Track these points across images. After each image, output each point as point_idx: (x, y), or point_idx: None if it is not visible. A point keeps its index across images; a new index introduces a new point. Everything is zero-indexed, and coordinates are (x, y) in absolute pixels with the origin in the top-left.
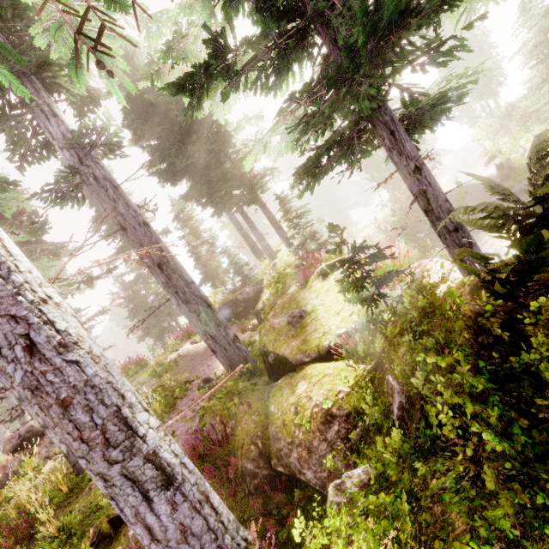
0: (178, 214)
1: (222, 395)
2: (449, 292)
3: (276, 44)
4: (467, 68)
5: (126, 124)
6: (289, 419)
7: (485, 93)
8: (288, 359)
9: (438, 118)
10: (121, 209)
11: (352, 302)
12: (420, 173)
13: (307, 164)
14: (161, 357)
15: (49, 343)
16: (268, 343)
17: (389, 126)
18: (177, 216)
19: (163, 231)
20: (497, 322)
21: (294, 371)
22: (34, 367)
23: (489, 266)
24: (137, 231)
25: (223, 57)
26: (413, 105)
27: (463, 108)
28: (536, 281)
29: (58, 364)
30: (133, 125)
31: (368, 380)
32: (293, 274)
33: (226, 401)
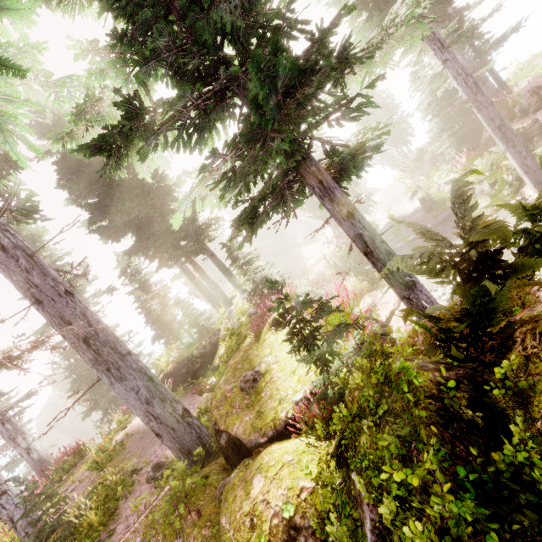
0: (125, 269)
1: (165, 502)
2: (403, 369)
3: (194, 105)
4: (378, 122)
5: (60, 185)
6: (244, 539)
7: (398, 142)
8: (242, 441)
9: (361, 166)
10: (36, 280)
11: (305, 361)
12: (354, 218)
13: (242, 216)
14: (105, 439)
15: None
16: (220, 419)
17: (317, 176)
18: (123, 271)
19: (108, 289)
20: (464, 398)
21: (250, 455)
22: None
23: (440, 325)
24: (57, 302)
25: (136, 118)
26: (336, 155)
27: (383, 154)
28: (491, 336)
29: None
30: (67, 185)
31: (333, 470)
32: (248, 323)
33: (169, 511)
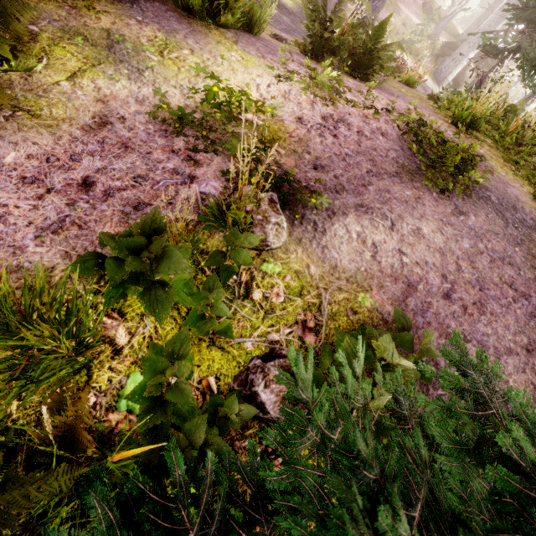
0: None
1: None
2: None
3: None
4: None
5: None
6: None
7: None
8: None
9: None
10: None
11: None
12: None
13: None
14: None
15: (501, 1)
16: None
17: None
18: None
19: None
20: None
21: None
22: (498, 1)
23: None
24: None
25: None
26: None
27: None
28: None
29: (498, 3)
30: None
31: None
32: None
33: None
